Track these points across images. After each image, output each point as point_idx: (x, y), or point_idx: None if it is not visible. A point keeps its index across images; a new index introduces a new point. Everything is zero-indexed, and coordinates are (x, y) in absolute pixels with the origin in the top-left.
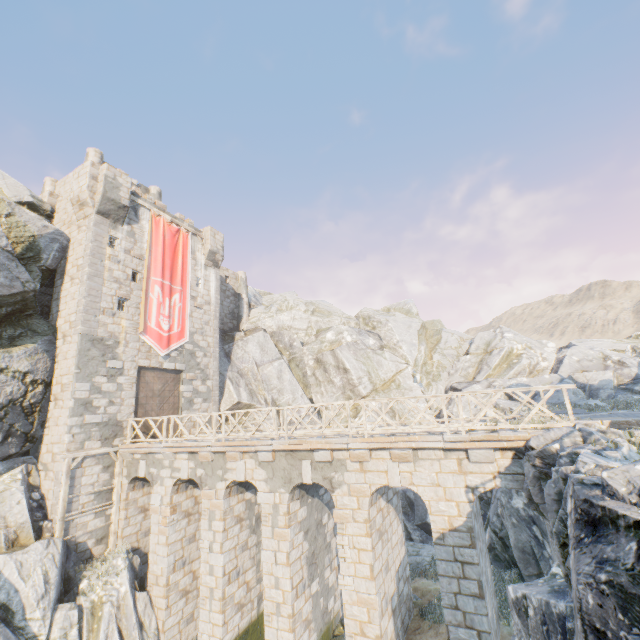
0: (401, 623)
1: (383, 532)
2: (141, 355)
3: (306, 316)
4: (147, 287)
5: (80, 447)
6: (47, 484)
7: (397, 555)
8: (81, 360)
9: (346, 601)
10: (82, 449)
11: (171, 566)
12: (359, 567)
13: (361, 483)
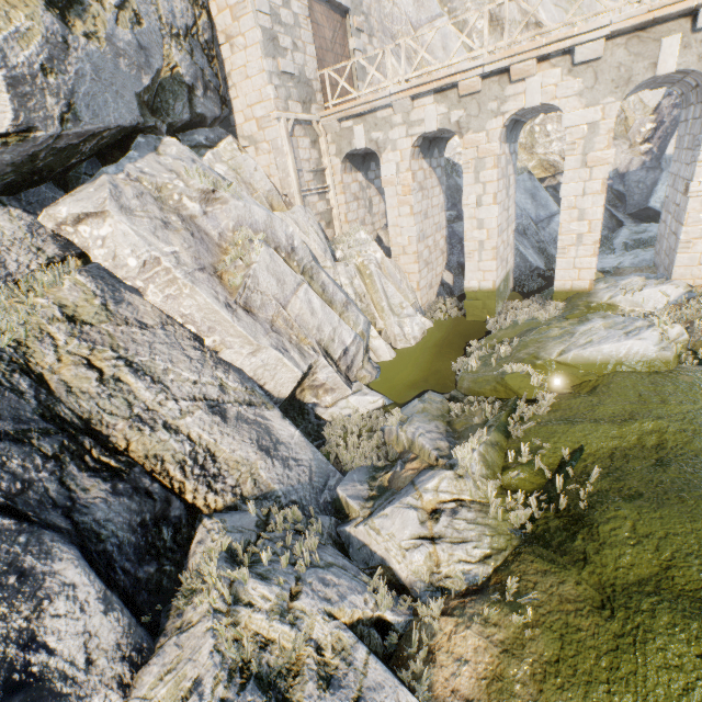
0: None
1: None
2: None
3: None
4: None
5: (285, 108)
6: (263, 160)
7: None
8: None
9: (692, 210)
10: (288, 112)
11: (417, 237)
12: None
13: None
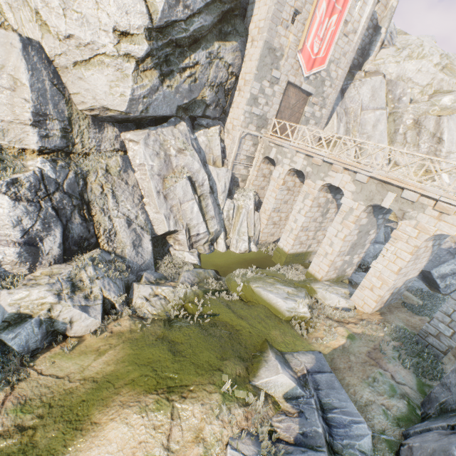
0: (390, 300)
1: (417, 258)
2: (292, 72)
3: (433, 71)
4: (316, 2)
5: (246, 127)
6: (227, 141)
7: (412, 274)
8: (259, 64)
9: (370, 273)
10: (247, 128)
11: (273, 209)
12: (391, 264)
13: (430, 225)
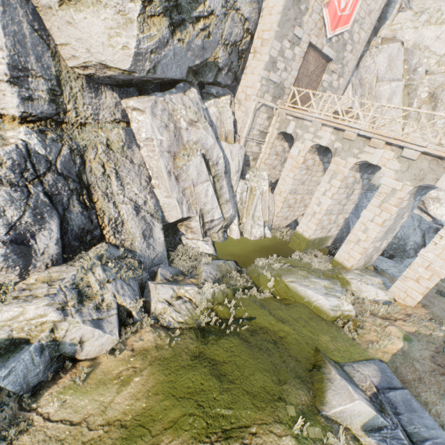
0: None
1: None
2: (314, 31)
3: None
4: None
5: (262, 96)
6: (239, 114)
7: None
8: (282, 19)
9: (416, 263)
10: (262, 98)
11: (290, 190)
12: (444, 253)
13: None
